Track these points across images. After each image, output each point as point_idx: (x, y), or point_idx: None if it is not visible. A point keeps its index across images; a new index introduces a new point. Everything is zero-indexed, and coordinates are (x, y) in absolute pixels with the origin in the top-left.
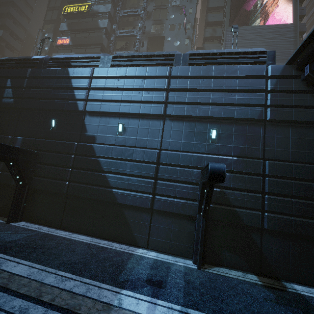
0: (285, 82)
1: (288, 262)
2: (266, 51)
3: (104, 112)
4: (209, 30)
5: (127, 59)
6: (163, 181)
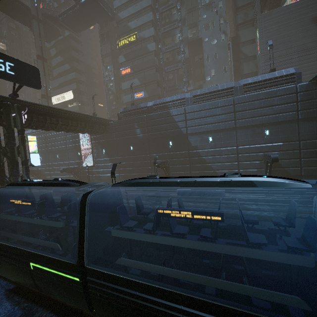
0: (309, 94)
1: (316, 188)
2: (295, 73)
3: (199, 132)
4: (241, 15)
5: (202, 96)
6: (242, 162)
